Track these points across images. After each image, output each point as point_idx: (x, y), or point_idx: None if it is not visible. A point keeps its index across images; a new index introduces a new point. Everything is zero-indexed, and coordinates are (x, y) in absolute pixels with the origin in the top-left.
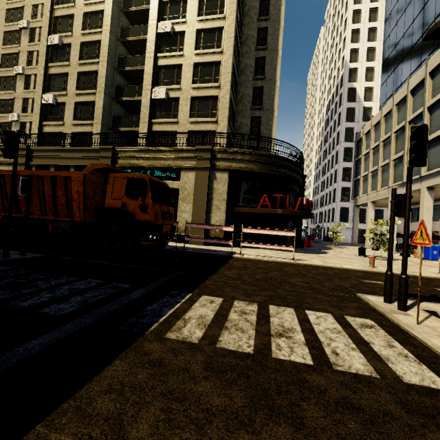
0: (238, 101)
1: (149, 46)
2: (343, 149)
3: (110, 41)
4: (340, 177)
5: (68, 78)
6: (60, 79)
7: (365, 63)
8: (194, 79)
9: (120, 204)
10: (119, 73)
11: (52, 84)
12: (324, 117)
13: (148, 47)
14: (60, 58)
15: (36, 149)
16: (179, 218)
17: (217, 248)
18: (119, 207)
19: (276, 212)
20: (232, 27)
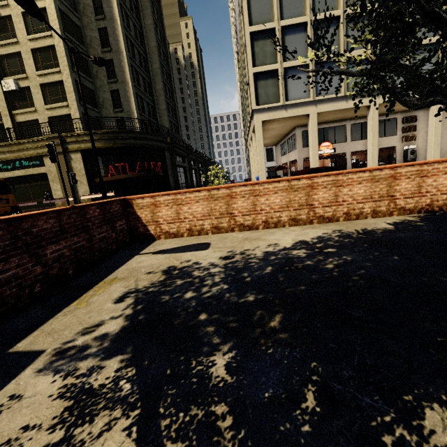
0: (95, 76)
1: None
2: None
3: None
4: None
5: None
6: None
7: None
8: (37, 65)
9: None
10: None
11: None
12: (237, 56)
13: None
14: None
15: None
16: (55, 196)
17: None
18: None
19: (121, 177)
20: (53, 8)
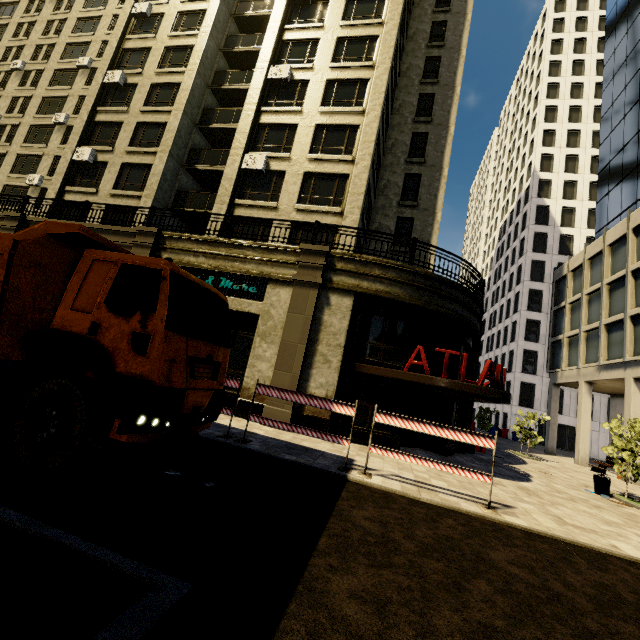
0: (379, 191)
1: (251, 95)
2: (527, 291)
3: (194, 85)
4: (522, 334)
5: (121, 128)
6: (109, 129)
7: (563, 175)
8: (314, 147)
9: (88, 324)
10: (199, 132)
11: (96, 135)
12: (495, 243)
13: (249, 96)
14: (118, 101)
15: (36, 221)
16: (250, 370)
17: (315, 442)
18: (82, 332)
19: (441, 383)
20: (384, 79)
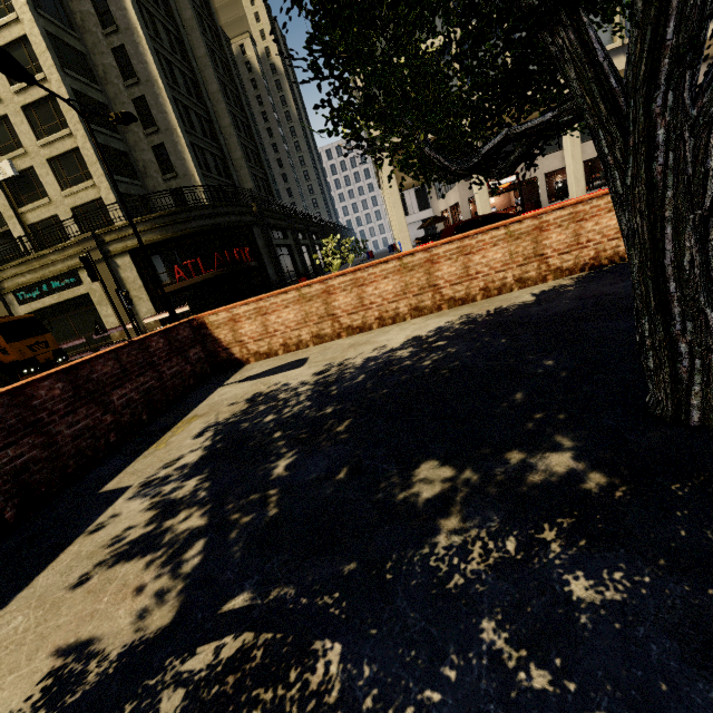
0: (124, 129)
1: None
2: None
3: None
4: None
5: None
6: None
7: None
8: (37, 131)
9: None
10: None
11: None
12: None
13: None
14: None
15: None
16: (108, 325)
17: None
18: None
19: (195, 281)
20: (37, 34)
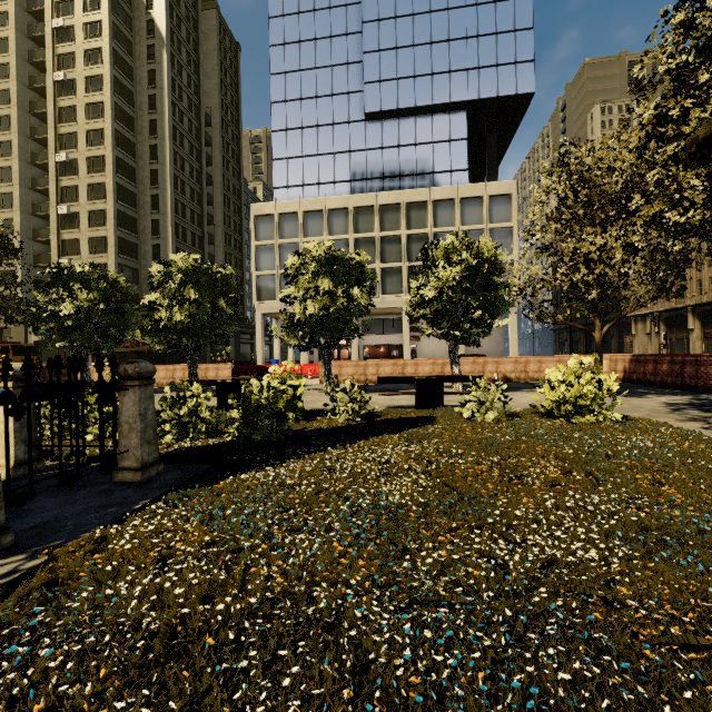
0: (142, 257)
1: (53, 225)
2: None
3: (22, 219)
4: None
5: None
6: None
7: None
8: (91, 250)
9: None
10: (36, 242)
11: None
12: None
13: (52, 225)
14: None
15: None
16: None
17: None
18: None
19: (135, 350)
20: (112, 211)
